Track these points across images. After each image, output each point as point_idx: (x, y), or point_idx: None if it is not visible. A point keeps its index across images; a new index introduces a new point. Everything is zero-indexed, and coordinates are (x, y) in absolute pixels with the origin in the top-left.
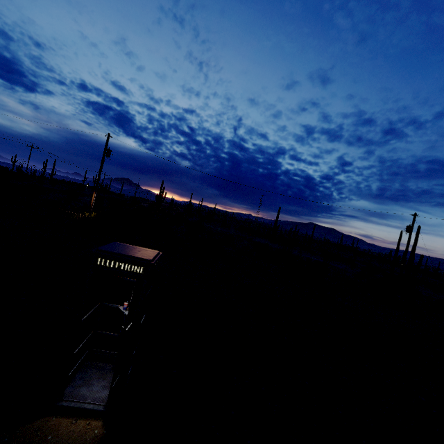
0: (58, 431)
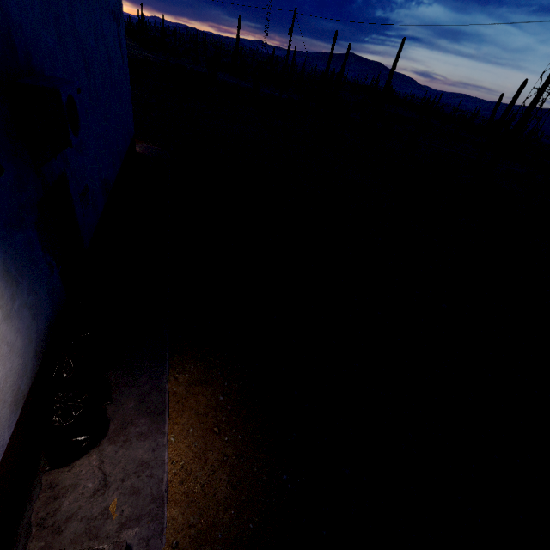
0: None
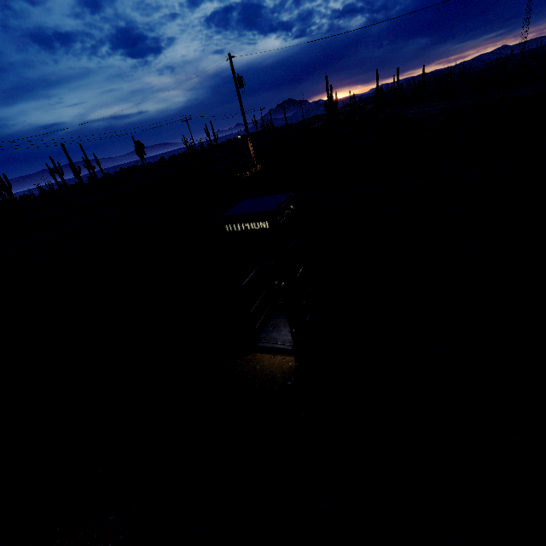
0: (263, 363)
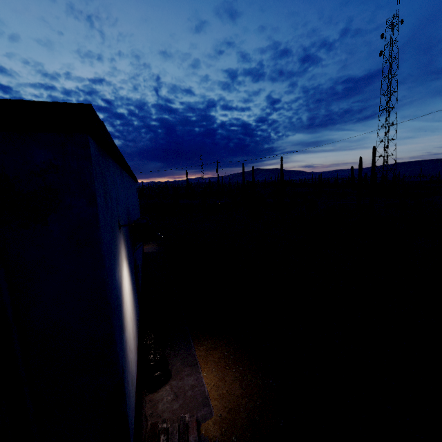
0: None
